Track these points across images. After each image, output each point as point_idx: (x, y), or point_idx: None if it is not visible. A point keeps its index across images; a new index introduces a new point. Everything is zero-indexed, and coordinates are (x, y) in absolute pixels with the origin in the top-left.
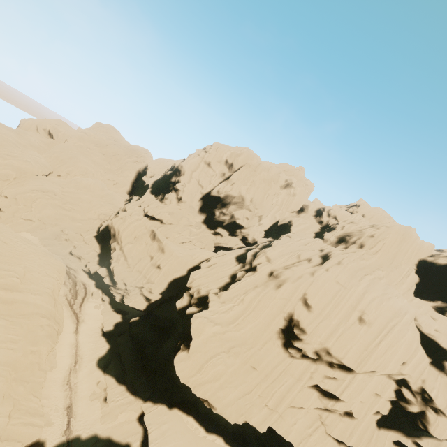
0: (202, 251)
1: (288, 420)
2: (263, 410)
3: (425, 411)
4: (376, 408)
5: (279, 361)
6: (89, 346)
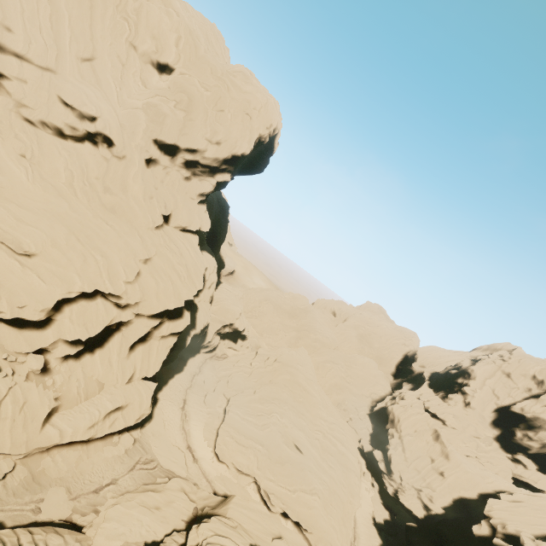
0: (497, 476)
1: None
2: None
3: None
4: None
5: None
6: (364, 528)
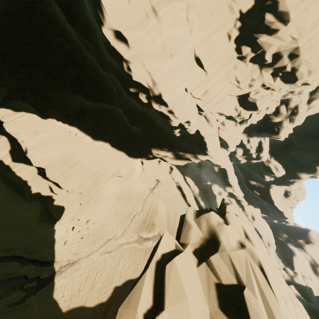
0: None
1: (213, 124)
2: (196, 114)
3: (283, 121)
4: (256, 119)
5: (227, 61)
6: None
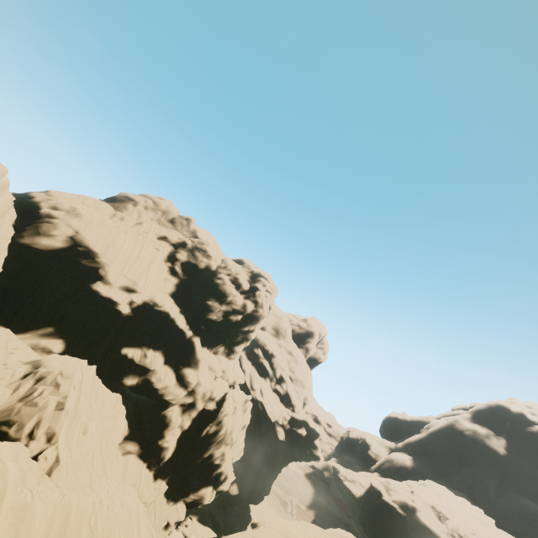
0: None
1: None
2: None
3: None
4: None
5: None
6: None
